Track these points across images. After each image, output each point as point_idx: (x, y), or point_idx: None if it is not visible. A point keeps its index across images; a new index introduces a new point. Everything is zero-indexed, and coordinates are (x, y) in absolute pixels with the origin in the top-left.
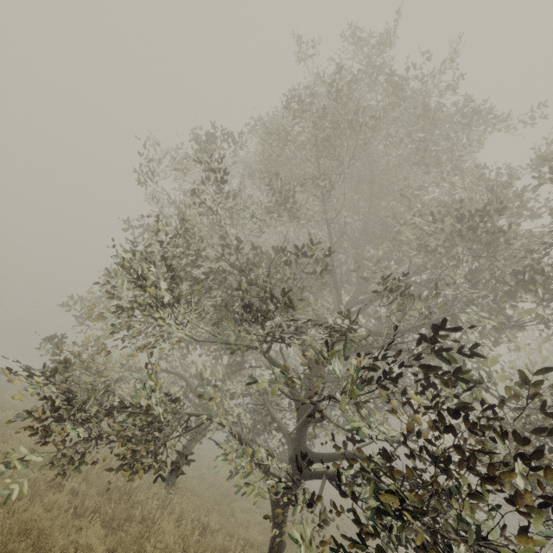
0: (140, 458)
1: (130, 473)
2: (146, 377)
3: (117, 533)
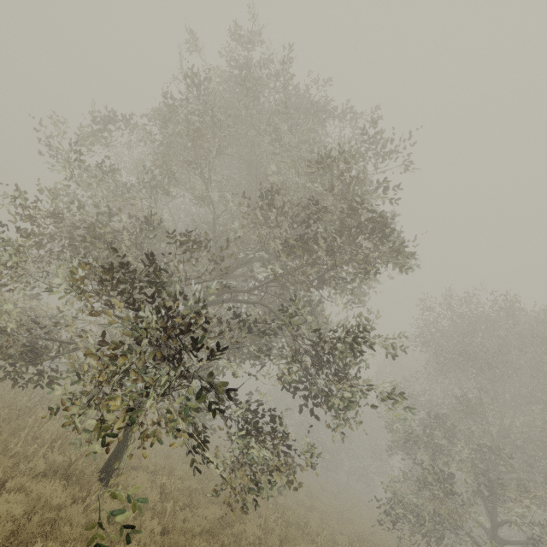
0: (22, 373)
1: (15, 384)
2: (2, 302)
3: (1, 425)
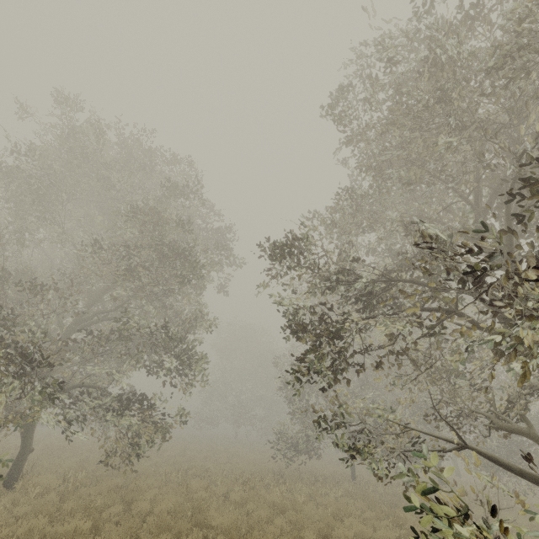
0: None
1: None
2: None
3: None
